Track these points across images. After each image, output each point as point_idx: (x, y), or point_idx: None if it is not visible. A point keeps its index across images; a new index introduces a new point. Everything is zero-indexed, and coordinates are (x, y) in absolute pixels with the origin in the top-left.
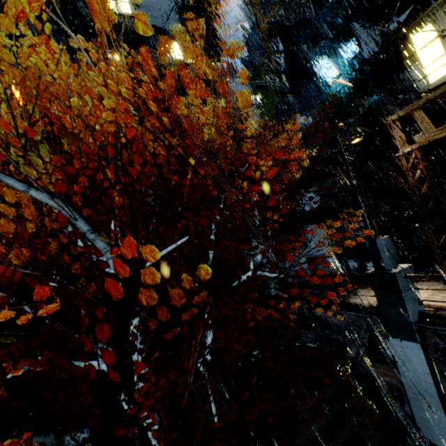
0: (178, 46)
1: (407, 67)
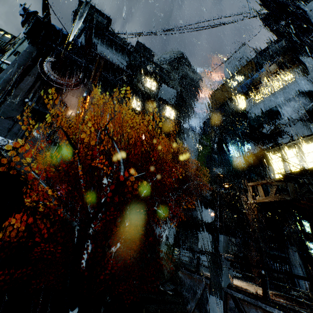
0: (169, 110)
1: (267, 166)
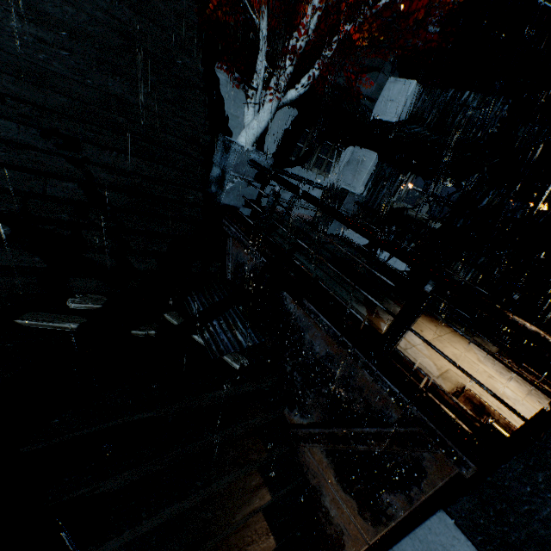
0: None
1: None
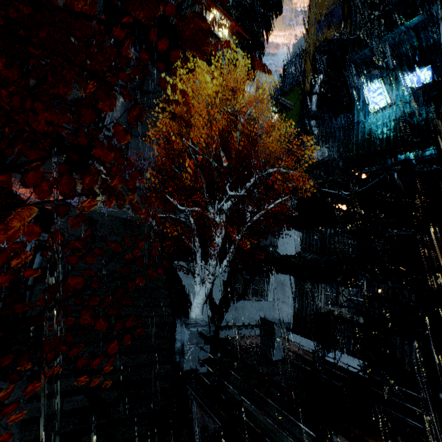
0: (217, 15)
1: None
